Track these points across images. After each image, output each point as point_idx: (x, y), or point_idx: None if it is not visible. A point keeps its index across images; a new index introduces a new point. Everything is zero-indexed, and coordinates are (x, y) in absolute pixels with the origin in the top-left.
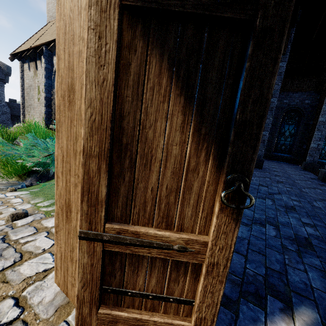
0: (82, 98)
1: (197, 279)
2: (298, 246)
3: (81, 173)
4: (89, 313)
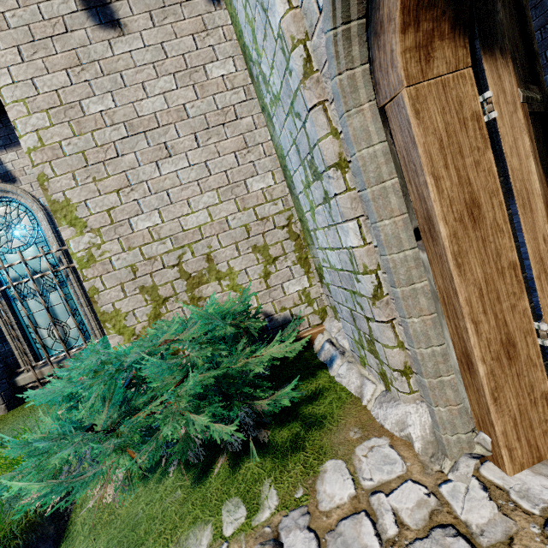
0: (495, 207)
1: None
2: None
3: None
4: None
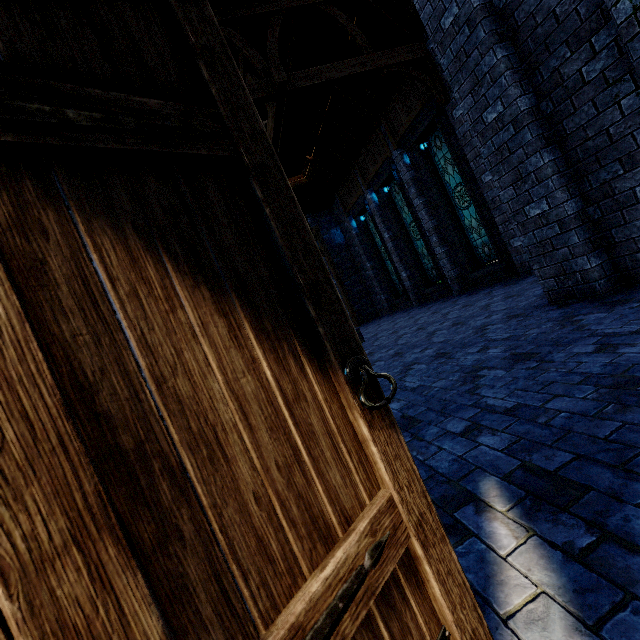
0: None
1: (420, 581)
2: (408, 431)
3: None
4: None
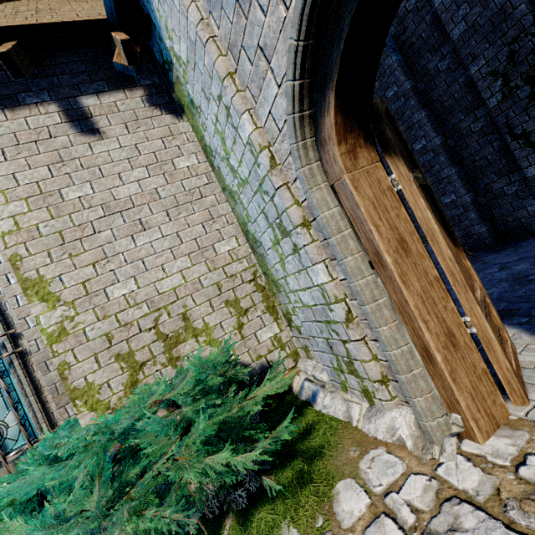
0: (415, 241)
1: (489, 312)
2: None
3: (463, 278)
4: (519, 380)
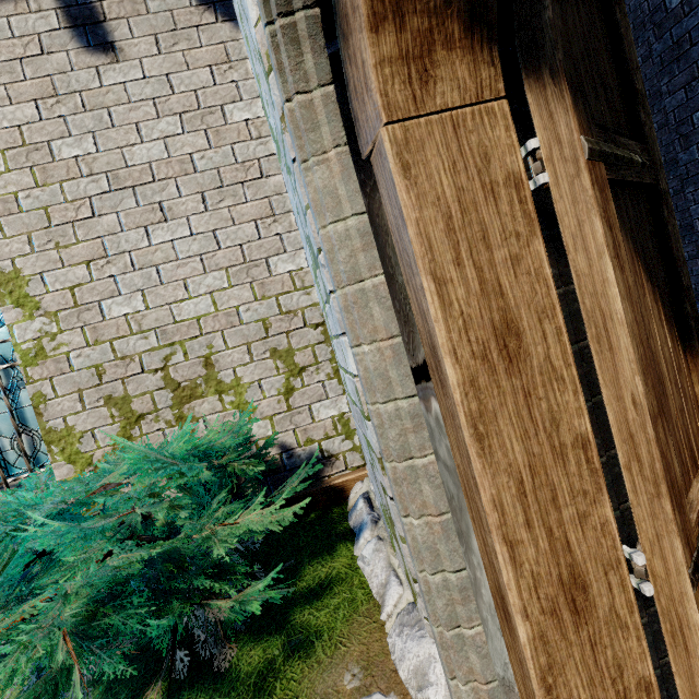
0: (549, 336)
1: None
2: None
3: (660, 459)
4: None
